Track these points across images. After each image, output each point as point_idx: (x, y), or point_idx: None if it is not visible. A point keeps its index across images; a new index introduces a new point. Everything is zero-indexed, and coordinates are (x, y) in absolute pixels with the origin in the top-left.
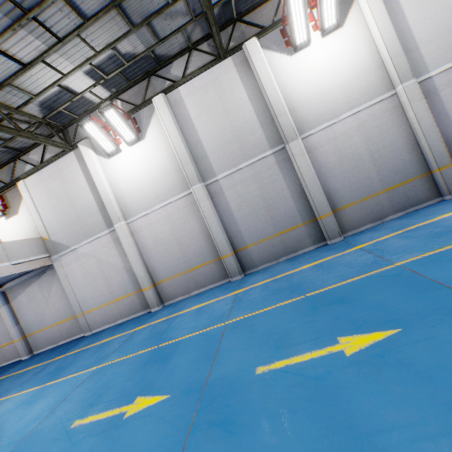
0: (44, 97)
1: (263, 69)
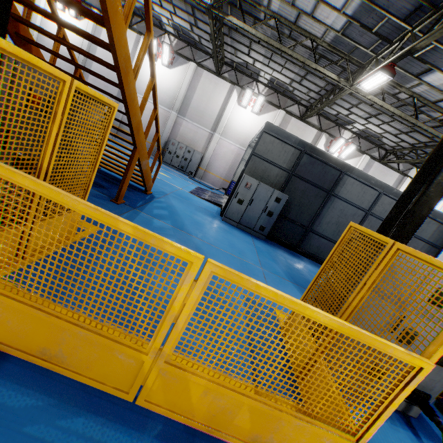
0: None
1: (40, 0)
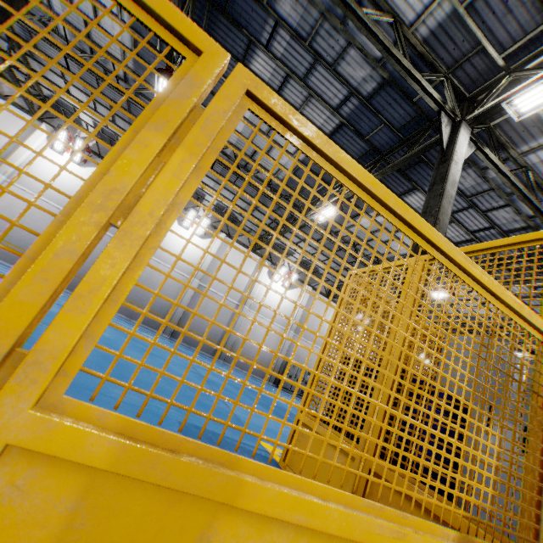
0: (60, 98)
1: None
